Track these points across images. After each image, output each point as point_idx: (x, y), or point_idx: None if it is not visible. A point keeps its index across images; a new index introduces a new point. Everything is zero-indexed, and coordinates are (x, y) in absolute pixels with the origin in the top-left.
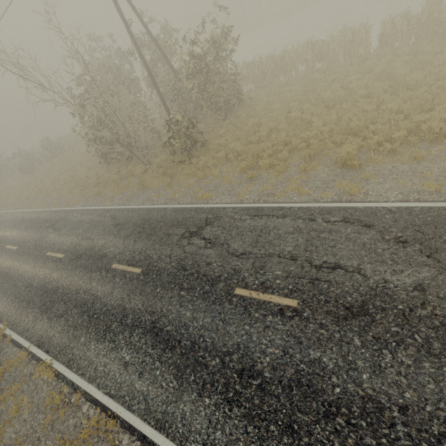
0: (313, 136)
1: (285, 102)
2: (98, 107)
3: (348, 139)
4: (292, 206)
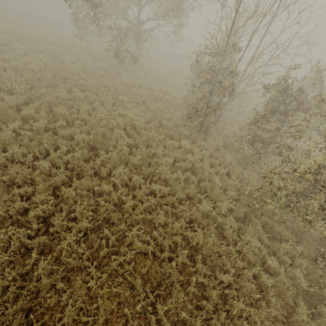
0: None
1: None
2: None
3: None
4: None
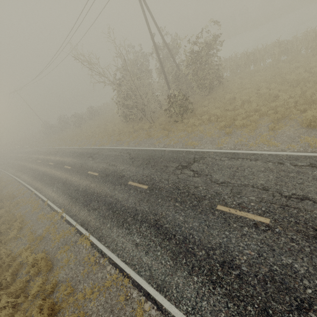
0: (280, 105)
1: (255, 83)
2: (128, 86)
3: (312, 107)
4: (263, 153)
